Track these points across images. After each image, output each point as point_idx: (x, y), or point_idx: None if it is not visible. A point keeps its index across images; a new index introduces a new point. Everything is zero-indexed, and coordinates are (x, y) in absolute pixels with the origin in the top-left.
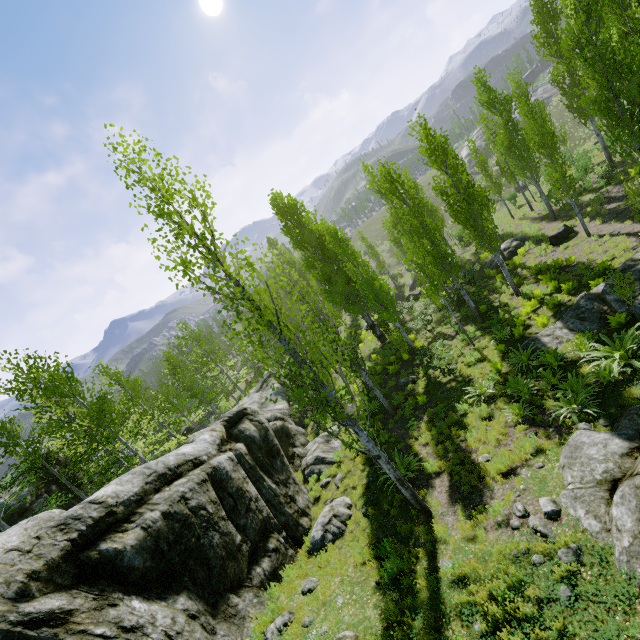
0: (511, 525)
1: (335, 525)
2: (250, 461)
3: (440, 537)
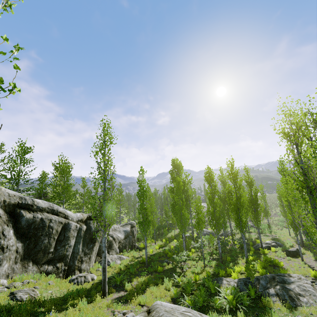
0: (114, 312)
1: (81, 279)
2: (82, 234)
3: (96, 302)
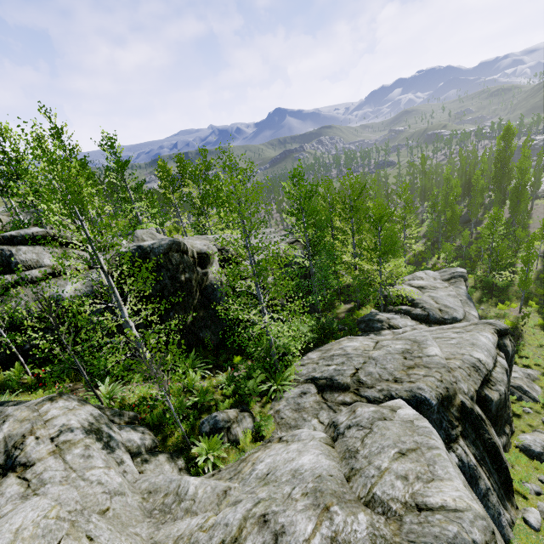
0: None
1: None
2: None
3: None
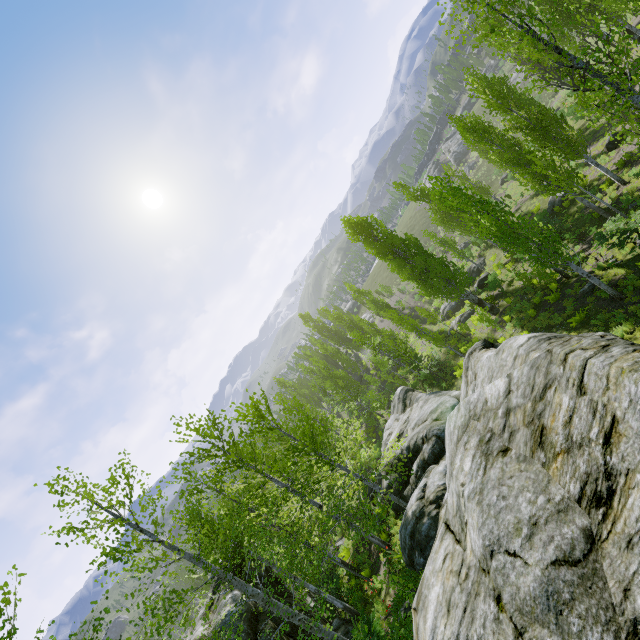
0: None
1: None
2: None
3: None
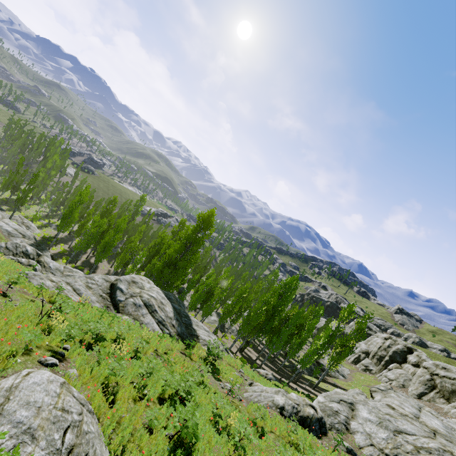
0: None
1: None
2: None
3: None
